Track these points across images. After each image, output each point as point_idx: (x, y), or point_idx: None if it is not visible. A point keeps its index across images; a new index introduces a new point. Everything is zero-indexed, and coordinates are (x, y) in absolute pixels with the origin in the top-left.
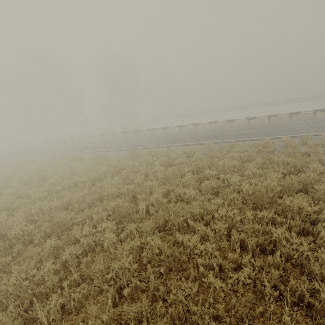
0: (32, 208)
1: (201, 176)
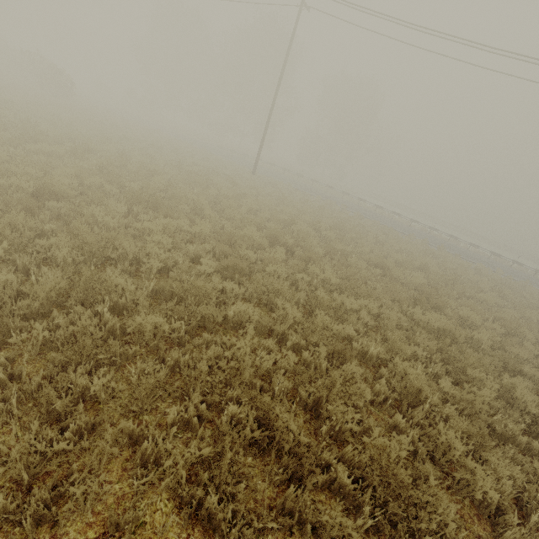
0: (417, 258)
1: (523, 295)
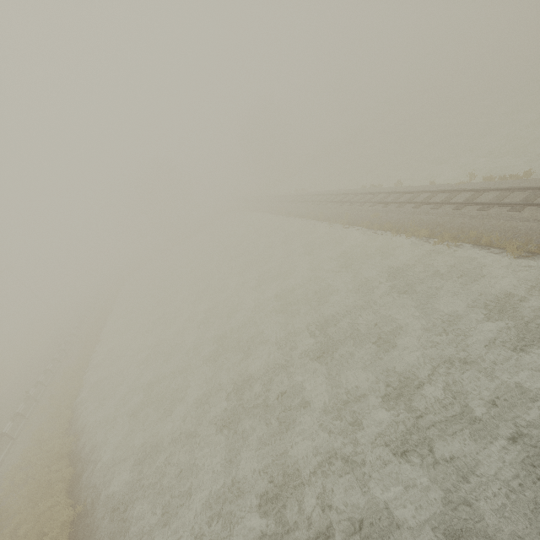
0: None
1: None
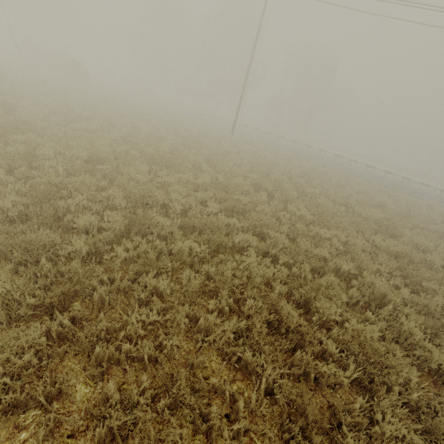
0: (375, 197)
1: None
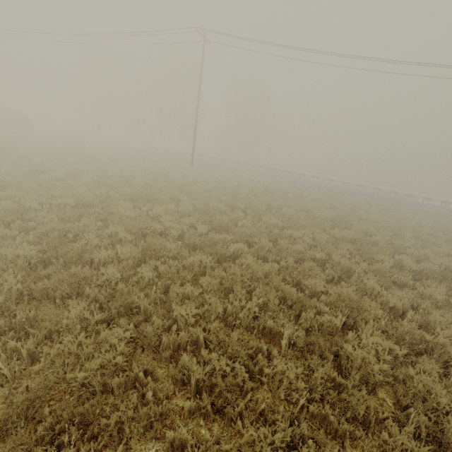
0: (326, 201)
1: (400, 212)
